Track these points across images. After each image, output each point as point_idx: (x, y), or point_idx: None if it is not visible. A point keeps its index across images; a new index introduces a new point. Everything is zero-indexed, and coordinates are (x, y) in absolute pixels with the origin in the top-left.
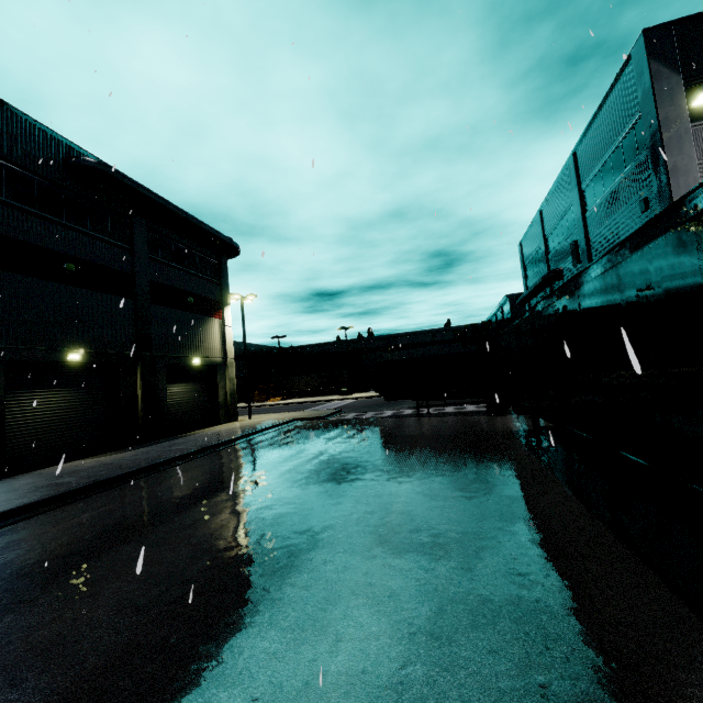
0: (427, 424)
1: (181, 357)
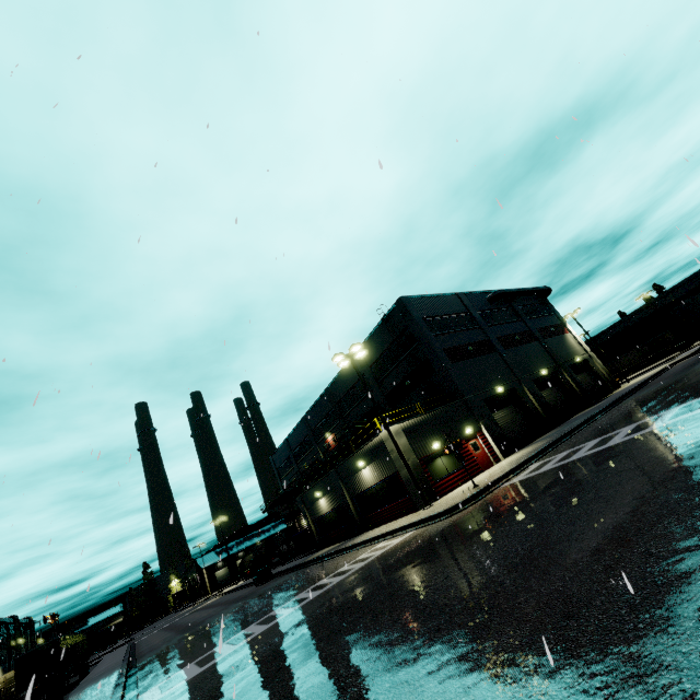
0: None
1: (570, 360)
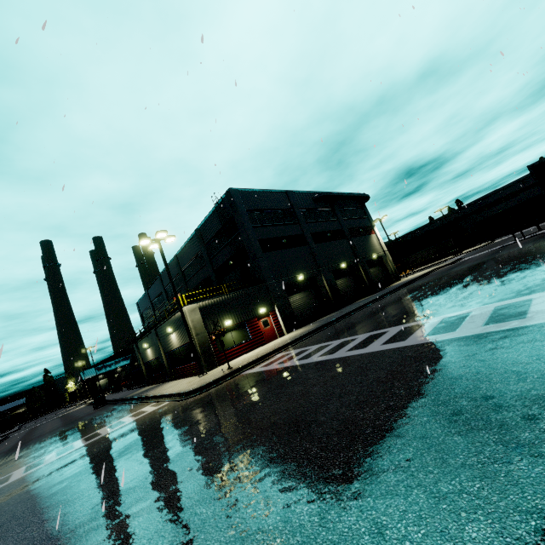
0: (521, 242)
1: (368, 256)
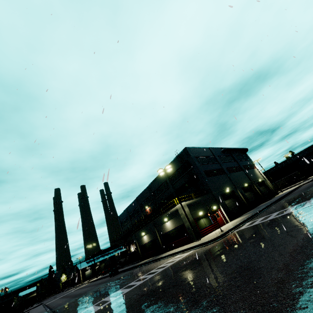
0: None
1: (257, 180)
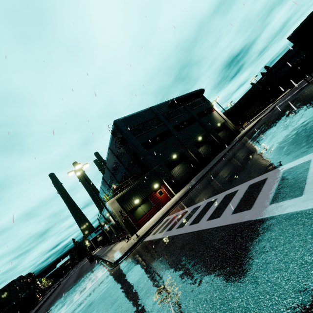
0: (311, 83)
1: (215, 126)
